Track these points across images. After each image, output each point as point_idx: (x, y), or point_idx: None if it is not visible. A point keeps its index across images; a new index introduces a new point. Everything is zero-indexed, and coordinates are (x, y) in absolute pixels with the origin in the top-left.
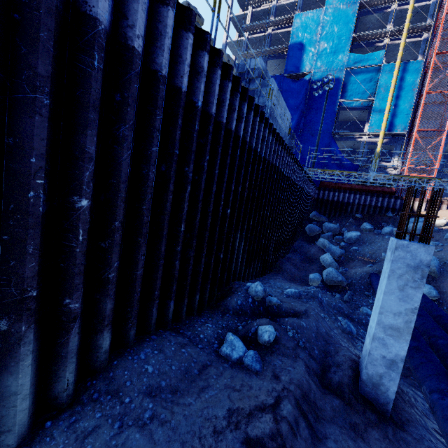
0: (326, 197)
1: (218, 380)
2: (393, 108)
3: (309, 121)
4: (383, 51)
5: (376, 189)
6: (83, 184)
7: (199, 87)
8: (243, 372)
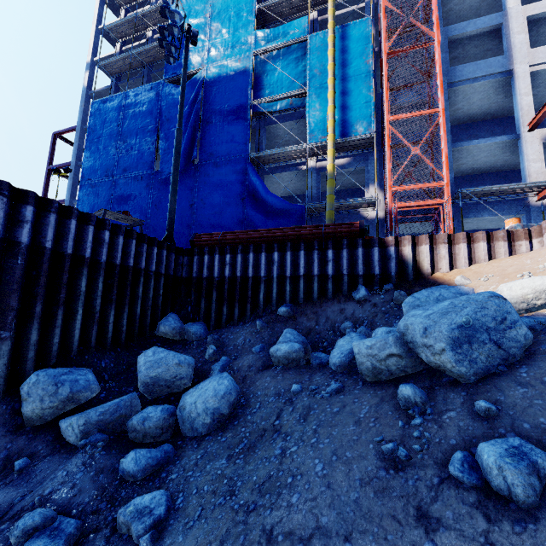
0: (206, 270)
1: None
2: (340, 96)
3: (208, 143)
4: (305, 17)
5: (315, 230)
6: None
7: None
8: None
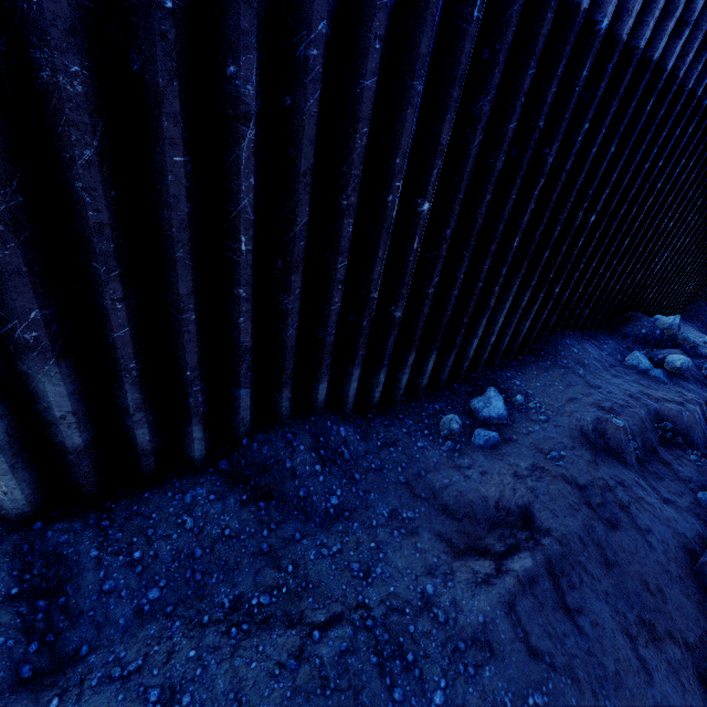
0: None
1: (626, 376)
2: None
3: None
4: None
5: None
6: (598, 205)
7: None
8: (649, 380)
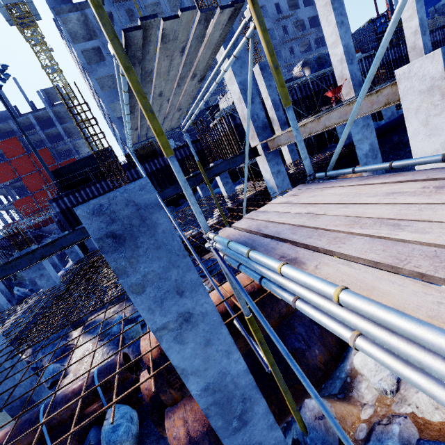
0: None
1: None
2: None
3: None
4: None
5: None
6: None
7: (439, 37)
8: None
